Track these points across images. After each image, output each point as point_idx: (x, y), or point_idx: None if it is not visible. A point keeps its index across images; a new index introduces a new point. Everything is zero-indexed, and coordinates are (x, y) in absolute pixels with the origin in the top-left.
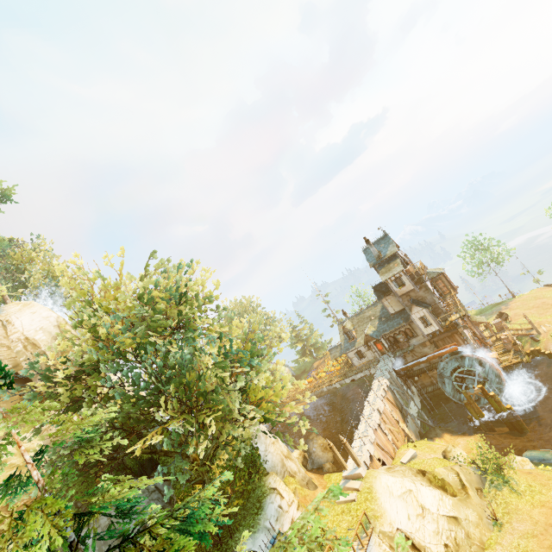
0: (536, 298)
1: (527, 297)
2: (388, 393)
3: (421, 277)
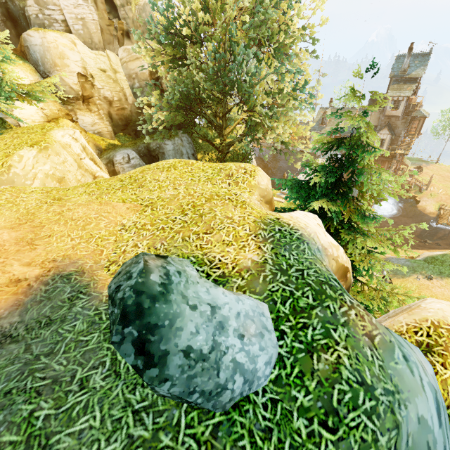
0: (448, 172)
1: (444, 167)
2: None
3: (413, 111)
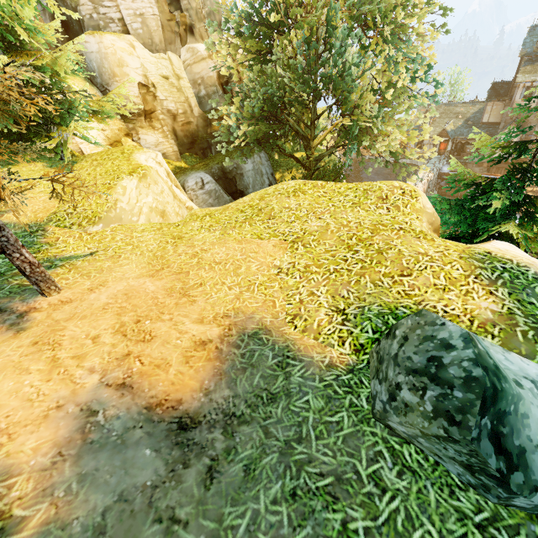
0: None
1: None
2: (426, 185)
3: None
